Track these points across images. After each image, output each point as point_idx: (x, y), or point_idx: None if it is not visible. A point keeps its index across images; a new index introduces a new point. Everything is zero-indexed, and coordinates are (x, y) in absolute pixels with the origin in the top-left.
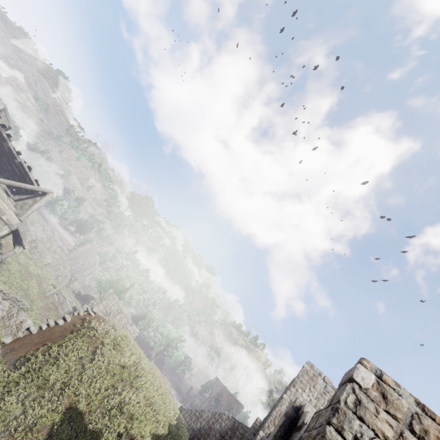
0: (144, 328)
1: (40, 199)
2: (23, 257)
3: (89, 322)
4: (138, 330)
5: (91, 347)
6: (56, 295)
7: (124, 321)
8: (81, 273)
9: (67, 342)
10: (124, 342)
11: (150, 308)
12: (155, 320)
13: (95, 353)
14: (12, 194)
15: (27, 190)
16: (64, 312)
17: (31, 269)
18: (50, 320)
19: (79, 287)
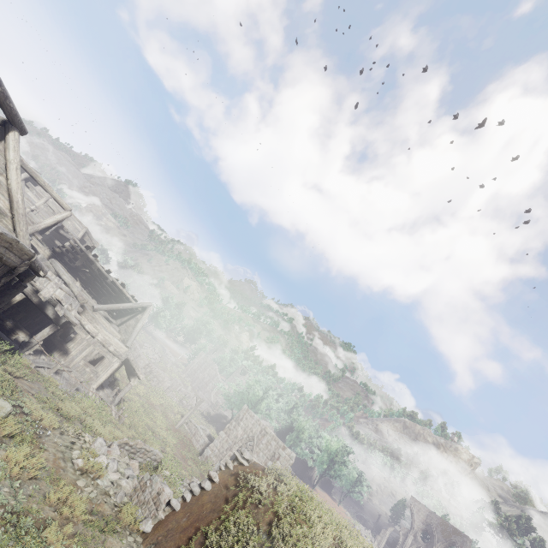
0: (295, 444)
1: (141, 316)
2: (141, 387)
3: (244, 478)
4: (294, 454)
5: (261, 525)
6: (186, 424)
7: (273, 445)
8: (204, 390)
9: (226, 522)
10: (304, 505)
11: (293, 416)
12: (304, 430)
13: (272, 536)
14: (114, 319)
15: (127, 310)
16: (200, 445)
17: (152, 399)
18: (193, 485)
19: (206, 406)
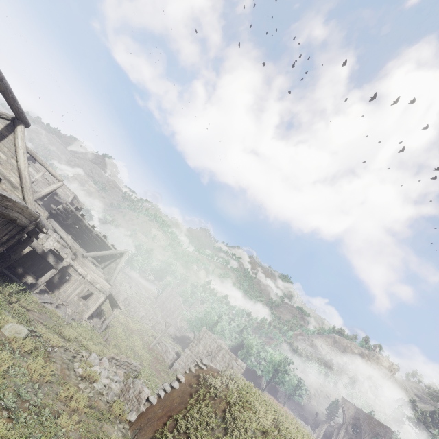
0: (245, 358)
1: (120, 260)
2: (122, 316)
3: (203, 378)
4: (244, 364)
5: (217, 412)
6: (158, 344)
7: (227, 357)
8: (171, 317)
9: (191, 410)
10: (250, 396)
11: (243, 335)
12: (252, 346)
13: (226, 419)
14: (99, 263)
15: (108, 256)
16: (170, 360)
17: (131, 325)
18: (165, 385)
19: (173, 330)
